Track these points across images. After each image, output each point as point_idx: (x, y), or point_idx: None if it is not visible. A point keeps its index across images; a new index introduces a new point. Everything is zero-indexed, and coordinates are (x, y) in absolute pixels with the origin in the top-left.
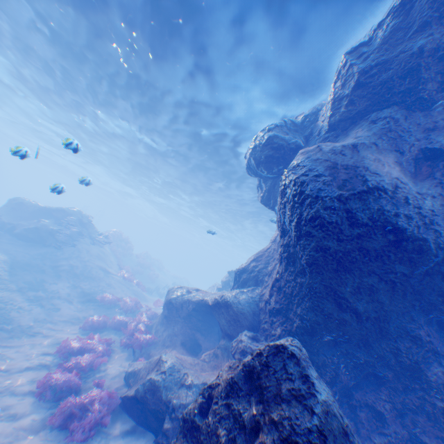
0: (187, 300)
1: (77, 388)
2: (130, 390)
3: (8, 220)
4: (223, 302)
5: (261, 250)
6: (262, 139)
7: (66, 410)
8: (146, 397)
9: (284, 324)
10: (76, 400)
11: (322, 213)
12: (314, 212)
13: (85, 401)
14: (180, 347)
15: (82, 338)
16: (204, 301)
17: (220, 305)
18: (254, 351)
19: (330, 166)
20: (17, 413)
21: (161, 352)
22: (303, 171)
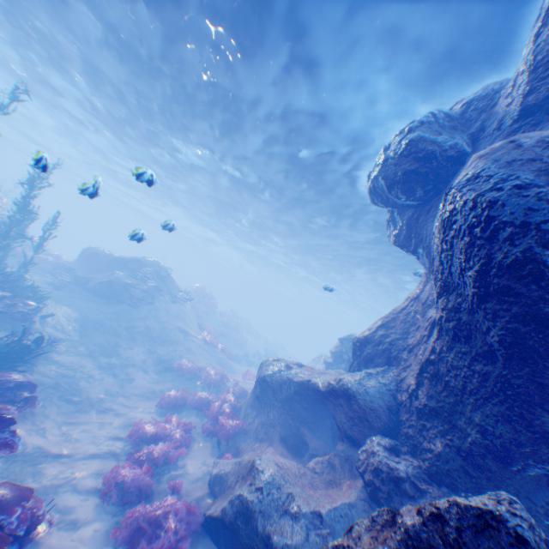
0: (286, 378)
1: (148, 490)
2: (213, 501)
3: (82, 272)
4: (339, 387)
5: (393, 313)
6: (398, 146)
7: (133, 523)
8: (234, 523)
9: (448, 437)
10: (146, 510)
11: (540, 254)
12: (522, 253)
13: (157, 513)
14: (279, 444)
15: (157, 420)
16: (310, 382)
17: (335, 392)
18: (426, 510)
19: (546, 171)
20: (77, 519)
21: (255, 455)
22: (489, 183)
